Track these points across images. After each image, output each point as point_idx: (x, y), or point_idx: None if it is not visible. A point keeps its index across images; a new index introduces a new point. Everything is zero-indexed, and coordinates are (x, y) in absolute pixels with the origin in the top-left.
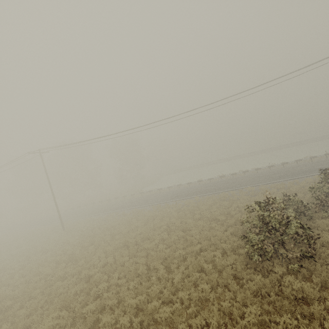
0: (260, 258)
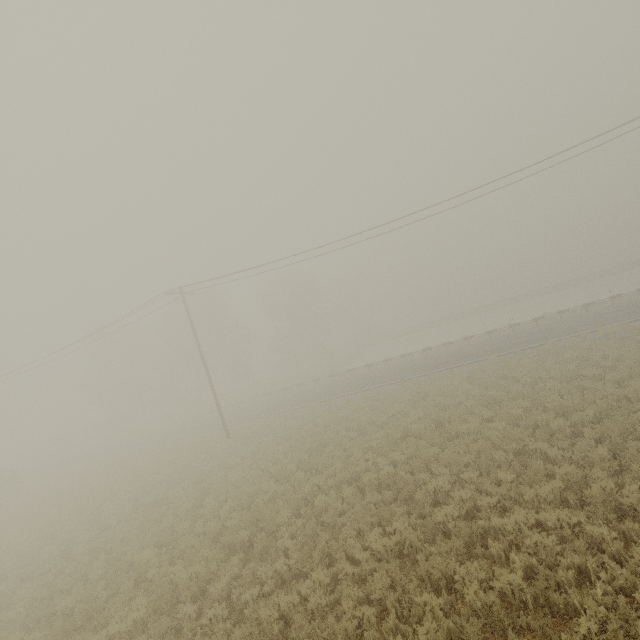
0: None
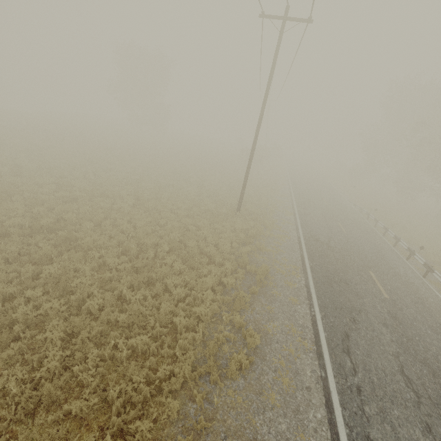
0: None
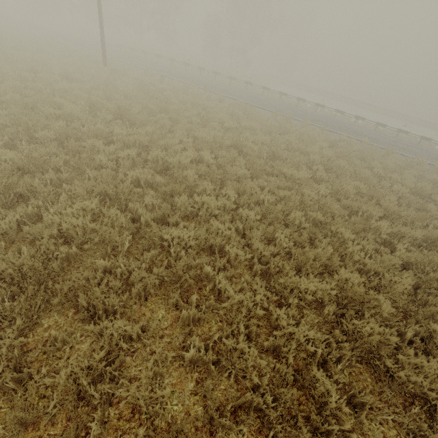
0: None
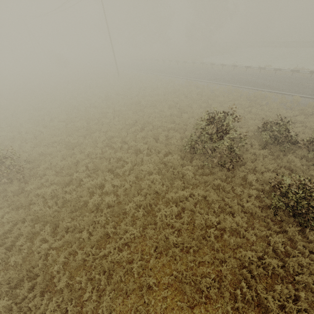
0: (189, 150)
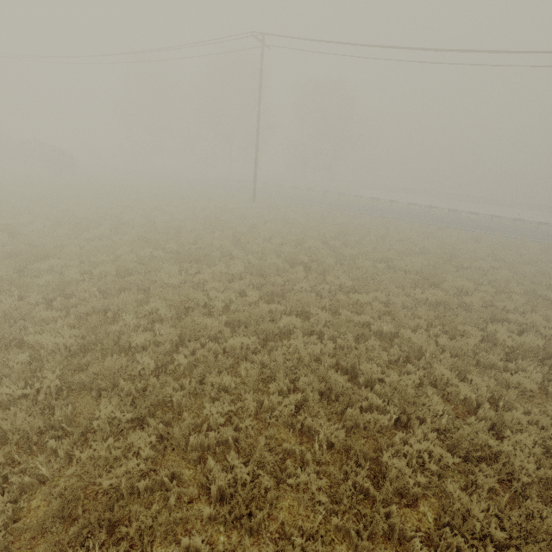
0: None
